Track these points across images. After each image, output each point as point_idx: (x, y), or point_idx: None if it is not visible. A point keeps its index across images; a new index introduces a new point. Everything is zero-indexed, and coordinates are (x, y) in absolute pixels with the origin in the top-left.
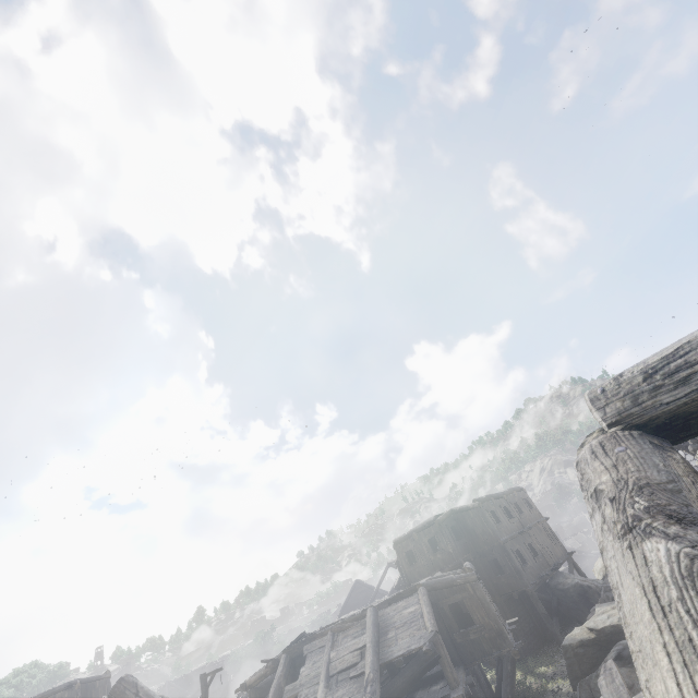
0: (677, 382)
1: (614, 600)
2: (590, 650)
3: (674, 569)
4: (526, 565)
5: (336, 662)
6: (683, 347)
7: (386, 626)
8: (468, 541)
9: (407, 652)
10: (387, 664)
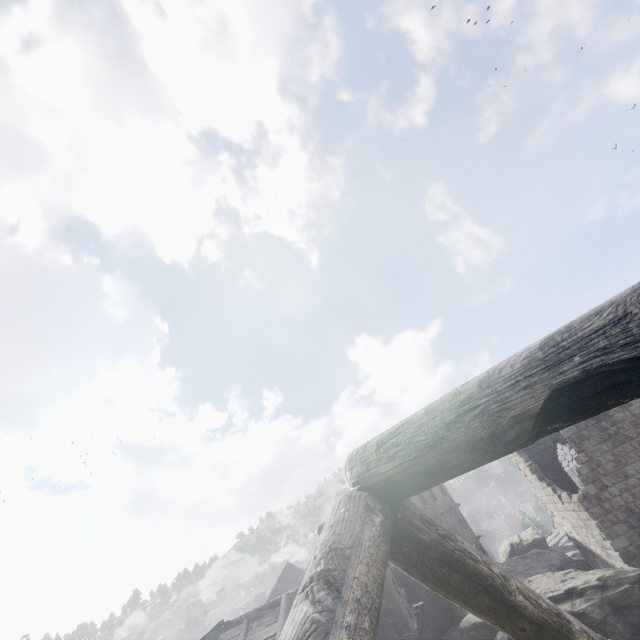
0: (389, 457)
1: None
2: (482, 632)
3: (296, 632)
4: None
5: None
6: (399, 428)
7: None
8: None
9: None
10: None
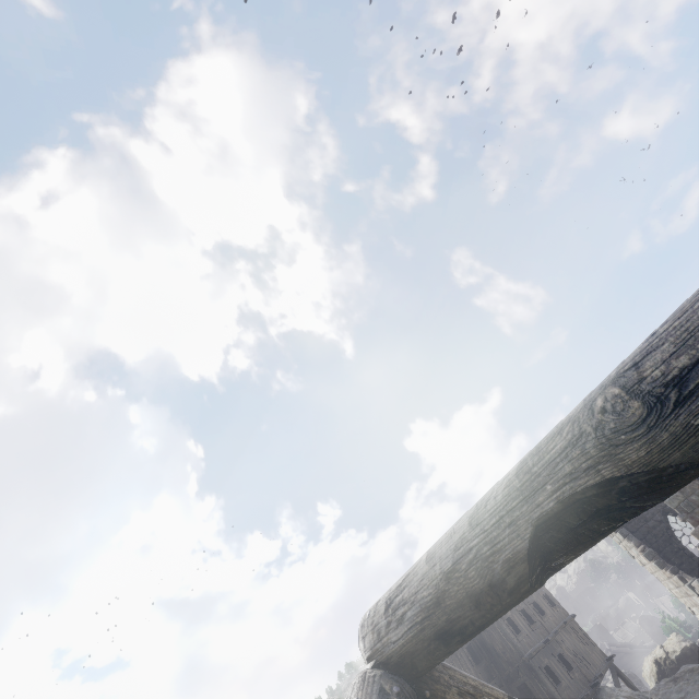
0: (397, 620)
1: None
2: None
3: None
4: (560, 686)
5: None
6: (404, 580)
7: None
8: (489, 663)
9: None
10: None
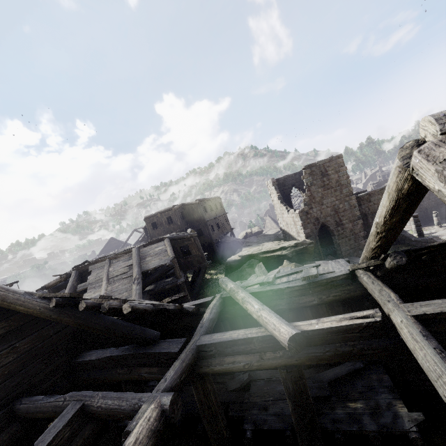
0: None
1: (249, 246)
2: (237, 263)
3: None
4: (214, 232)
5: (113, 272)
6: None
7: (145, 256)
8: (188, 220)
9: (158, 266)
10: (142, 272)
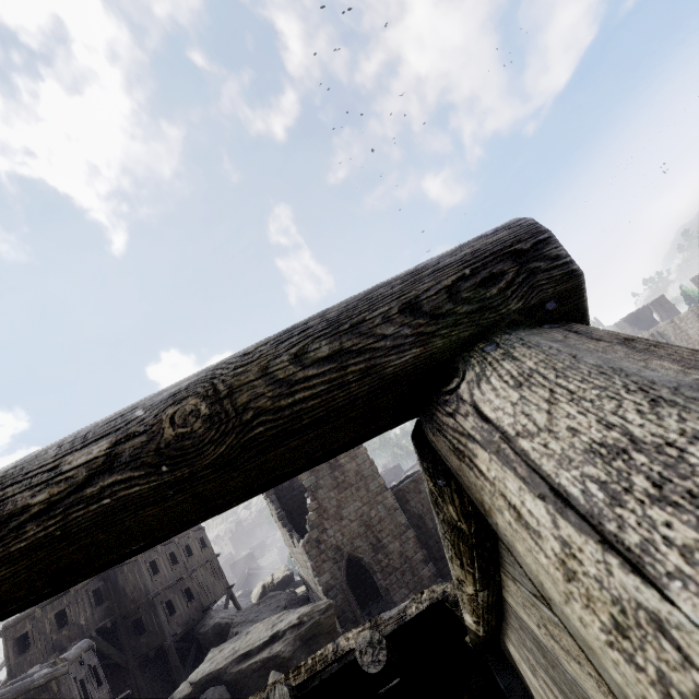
0: None
1: (236, 635)
2: None
3: None
4: (174, 615)
5: None
6: None
7: None
8: (114, 603)
9: None
10: None
